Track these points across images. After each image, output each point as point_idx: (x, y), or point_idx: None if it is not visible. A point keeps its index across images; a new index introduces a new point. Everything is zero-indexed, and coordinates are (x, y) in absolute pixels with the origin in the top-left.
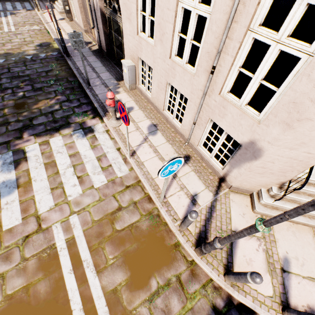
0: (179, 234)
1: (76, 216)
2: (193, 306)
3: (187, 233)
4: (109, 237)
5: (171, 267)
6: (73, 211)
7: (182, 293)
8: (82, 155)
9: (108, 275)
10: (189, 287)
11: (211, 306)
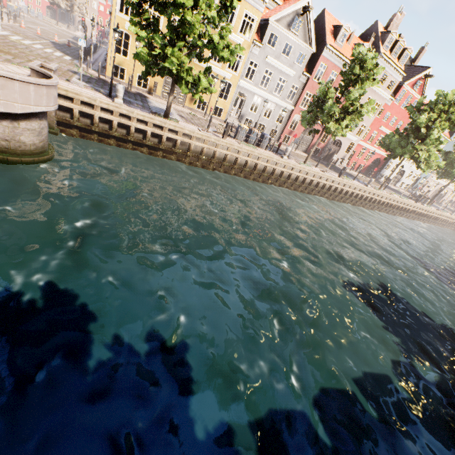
0: None
1: None
2: None
3: None
4: None
5: None
6: None
7: None
8: None
9: None
10: None
11: None
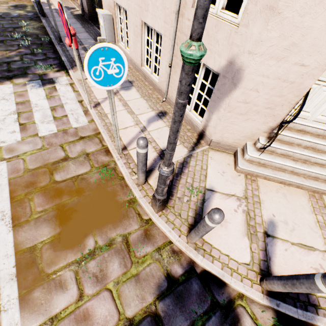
0: (136, 187)
1: (4, 163)
2: (139, 273)
3: (147, 188)
4: (42, 188)
5: (118, 225)
6: (2, 158)
7: (127, 255)
8: (33, 104)
9: (28, 230)
10: (137, 248)
11: (164, 273)
